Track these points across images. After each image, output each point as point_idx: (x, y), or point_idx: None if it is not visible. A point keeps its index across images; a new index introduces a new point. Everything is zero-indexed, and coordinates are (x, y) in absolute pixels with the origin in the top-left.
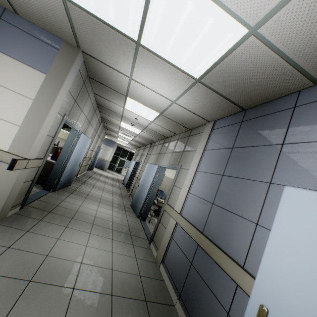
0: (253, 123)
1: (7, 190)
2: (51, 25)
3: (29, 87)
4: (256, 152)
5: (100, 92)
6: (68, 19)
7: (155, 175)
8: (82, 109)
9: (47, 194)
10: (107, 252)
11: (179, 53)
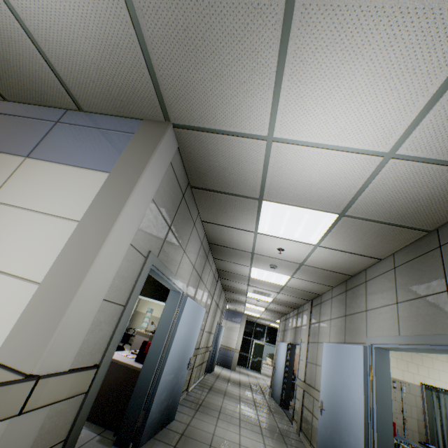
0: None
1: None
2: (121, 95)
3: (77, 202)
4: None
5: (212, 213)
6: (141, 50)
7: (365, 373)
8: (184, 248)
9: None
10: None
11: None
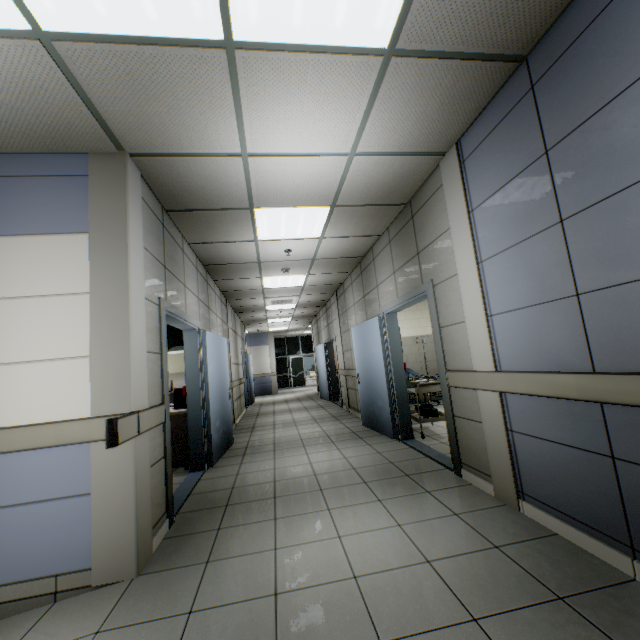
0: (568, 63)
1: (127, 496)
2: (52, 132)
3: (71, 274)
4: (630, 105)
5: (200, 233)
6: (75, 91)
7: (382, 337)
8: (183, 282)
9: (202, 478)
10: (389, 530)
11: (326, 3)
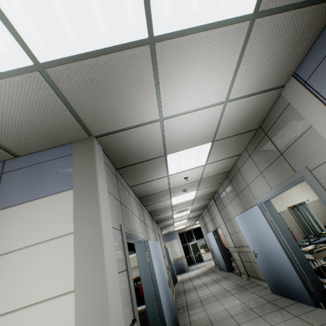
0: None
1: None
2: (51, 133)
3: (61, 220)
4: None
5: (136, 178)
6: (61, 101)
7: (266, 219)
8: (131, 210)
9: None
10: None
11: None
